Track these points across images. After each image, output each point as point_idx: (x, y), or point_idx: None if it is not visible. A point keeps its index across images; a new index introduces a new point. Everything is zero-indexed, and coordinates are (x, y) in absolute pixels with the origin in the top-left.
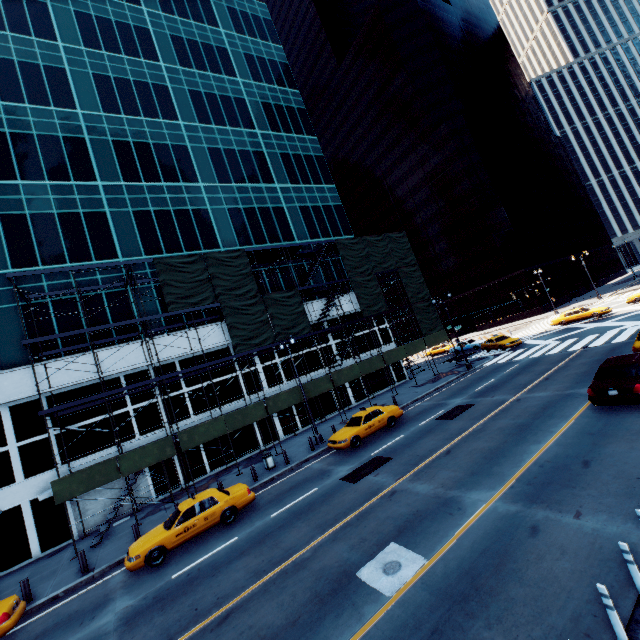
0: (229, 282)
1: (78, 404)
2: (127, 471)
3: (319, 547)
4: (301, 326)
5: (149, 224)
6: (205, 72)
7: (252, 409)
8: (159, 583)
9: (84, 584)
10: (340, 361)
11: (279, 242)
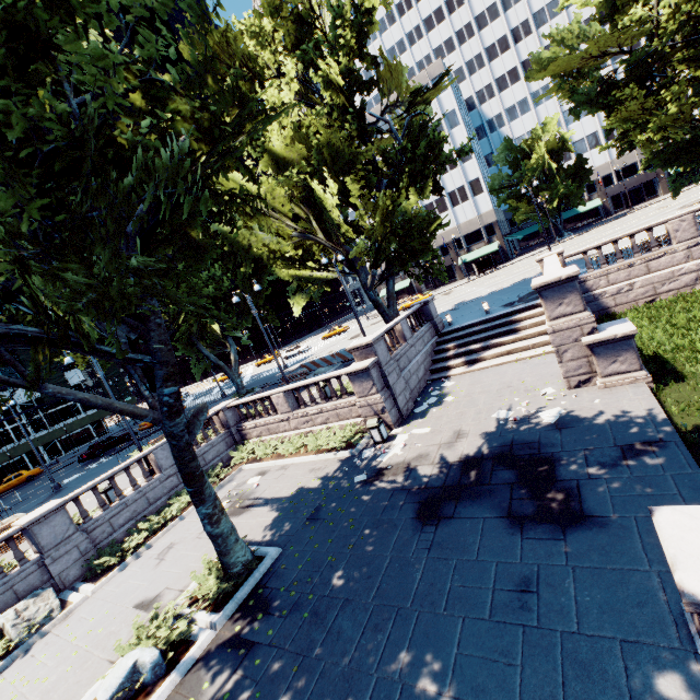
0: None
1: None
2: None
3: None
4: None
5: None
6: None
7: None
8: None
9: None
10: (35, 433)
11: None
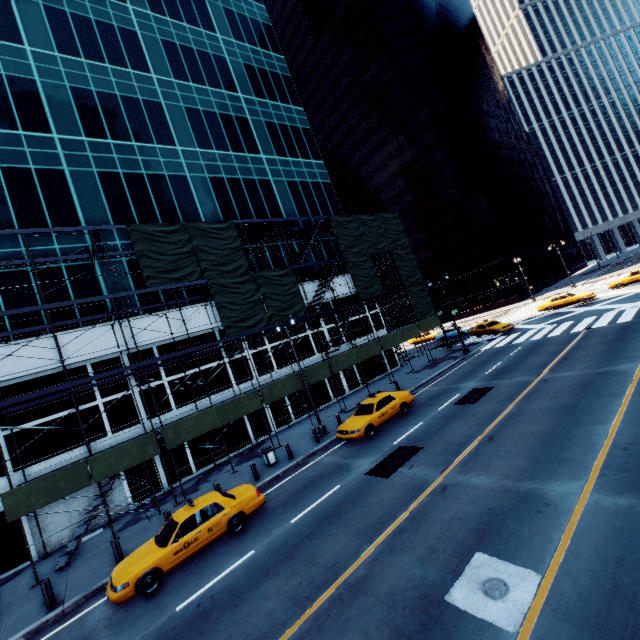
0: (216, 256)
1: (34, 398)
2: (100, 476)
3: (374, 561)
4: (296, 308)
5: (118, 188)
6: (180, 22)
7: (246, 399)
8: (159, 619)
9: (51, 623)
10: (333, 347)
11: (266, 218)
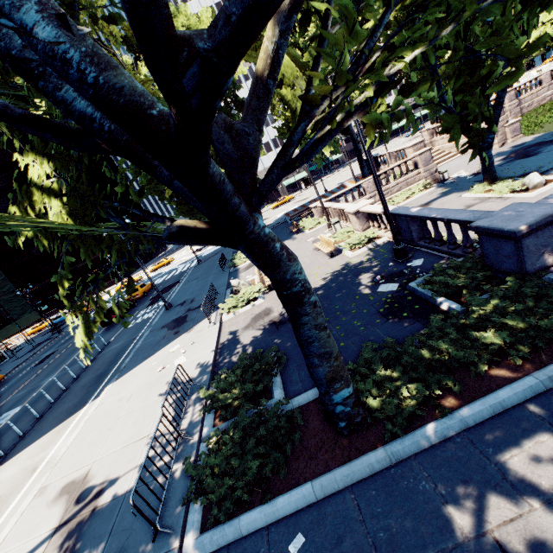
0: None
1: None
2: None
3: None
4: None
5: None
6: None
7: None
8: None
9: None
10: None
11: None
